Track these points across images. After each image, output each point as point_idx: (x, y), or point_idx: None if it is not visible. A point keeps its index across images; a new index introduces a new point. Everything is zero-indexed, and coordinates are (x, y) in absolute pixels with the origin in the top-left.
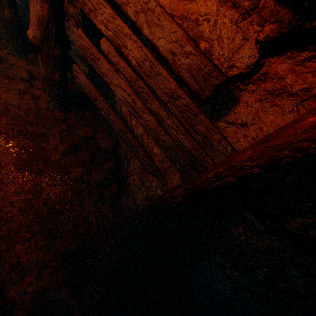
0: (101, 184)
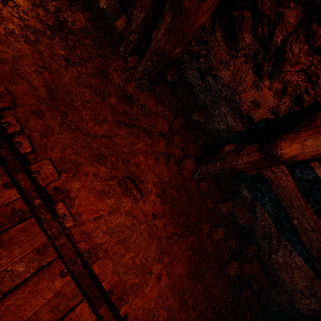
0: (250, 276)
